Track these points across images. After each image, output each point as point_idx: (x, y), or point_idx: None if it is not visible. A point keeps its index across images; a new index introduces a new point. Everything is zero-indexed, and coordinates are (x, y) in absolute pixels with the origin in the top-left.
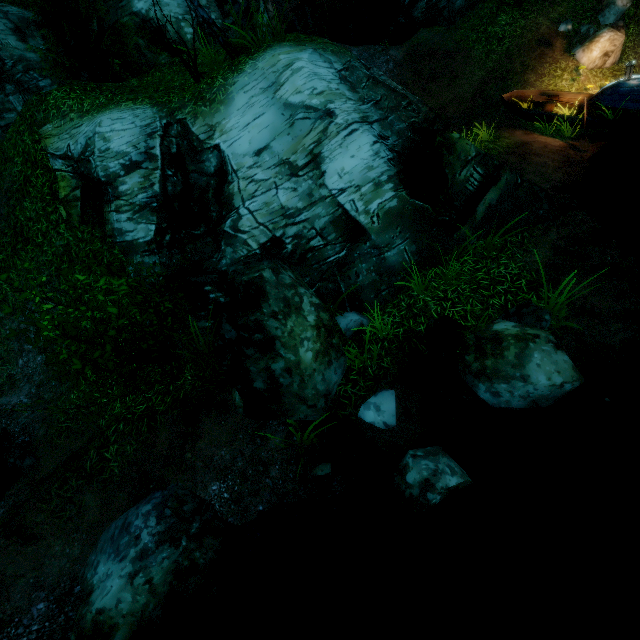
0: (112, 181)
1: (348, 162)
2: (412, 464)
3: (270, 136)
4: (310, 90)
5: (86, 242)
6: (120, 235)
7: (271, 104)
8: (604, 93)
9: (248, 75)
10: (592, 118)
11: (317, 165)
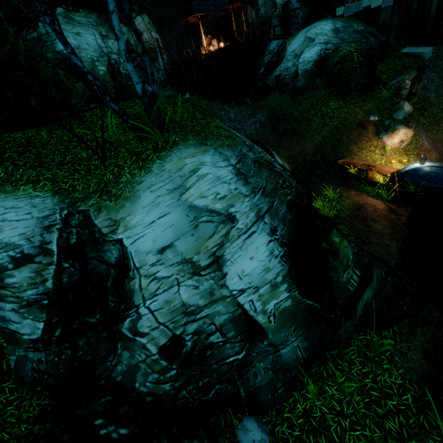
0: None
1: (248, 264)
2: None
3: (174, 235)
4: (214, 195)
5: None
6: (3, 321)
7: (176, 205)
8: (408, 172)
9: (155, 176)
10: (401, 189)
11: (219, 267)
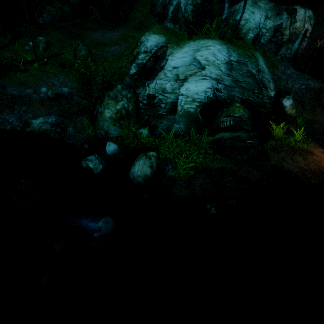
0: (139, 53)
1: (192, 87)
2: (92, 155)
3: (181, 65)
4: (205, 57)
5: (126, 68)
6: (130, 70)
7: (191, 55)
8: None
9: (194, 43)
10: None
11: (183, 81)
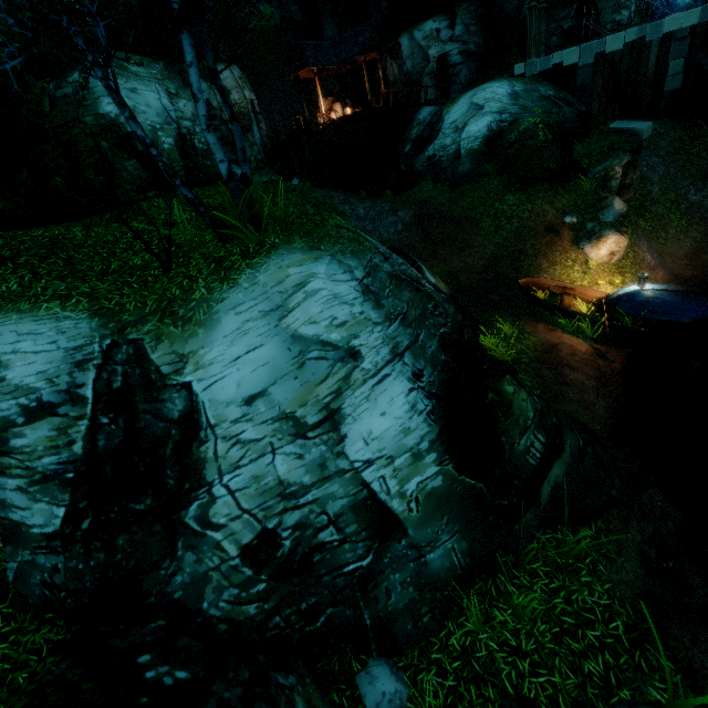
0: None
1: (378, 423)
2: None
3: (269, 378)
4: (328, 320)
5: None
6: (0, 507)
7: (273, 334)
8: (621, 298)
9: (243, 291)
10: (613, 322)
11: (335, 425)
